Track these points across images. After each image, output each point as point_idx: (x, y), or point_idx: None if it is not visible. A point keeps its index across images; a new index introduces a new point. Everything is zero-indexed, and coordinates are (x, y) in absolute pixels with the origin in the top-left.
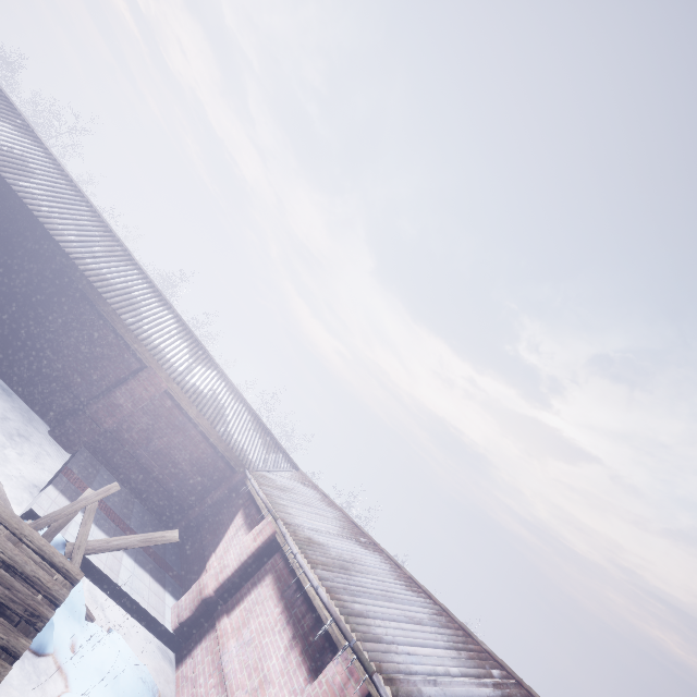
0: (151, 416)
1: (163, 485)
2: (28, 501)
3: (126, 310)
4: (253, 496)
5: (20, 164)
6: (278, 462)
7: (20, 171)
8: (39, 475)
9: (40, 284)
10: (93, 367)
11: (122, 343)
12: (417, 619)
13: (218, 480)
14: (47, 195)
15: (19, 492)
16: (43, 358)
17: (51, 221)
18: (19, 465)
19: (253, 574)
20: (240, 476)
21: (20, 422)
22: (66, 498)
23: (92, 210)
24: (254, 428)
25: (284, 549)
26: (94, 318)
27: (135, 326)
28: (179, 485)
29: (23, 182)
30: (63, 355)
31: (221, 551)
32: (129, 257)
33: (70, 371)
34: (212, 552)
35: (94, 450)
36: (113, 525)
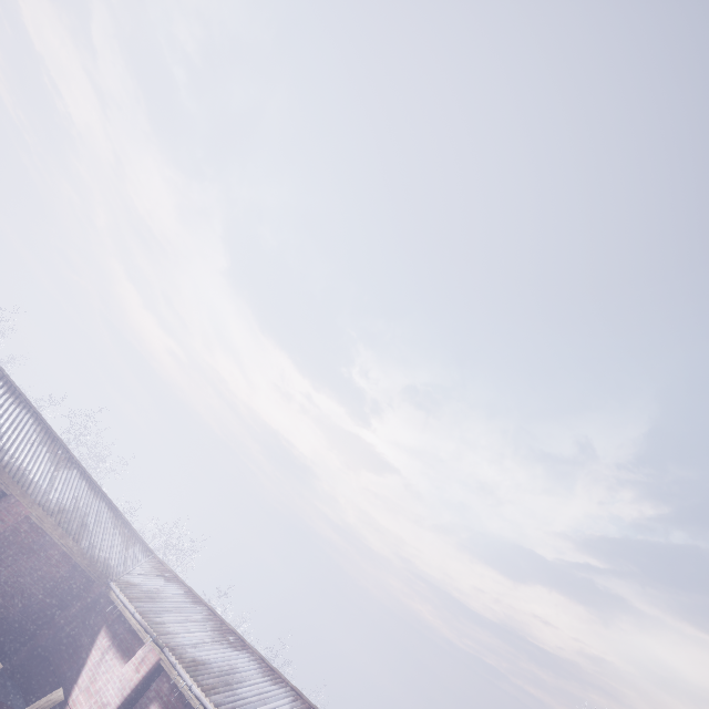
0: (0, 545)
1: (5, 617)
2: None
3: None
4: (117, 609)
5: None
6: (136, 555)
7: None
8: None
9: None
10: None
11: None
12: None
13: (73, 596)
14: None
15: None
16: None
17: None
18: None
19: (135, 704)
20: (101, 588)
21: None
22: None
23: None
24: (114, 525)
25: (173, 678)
26: None
27: None
28: (24, 612)
29: None
30: None
31: (86, 681)
32: None
33: None
34: (74, 684)
35: None
36: None
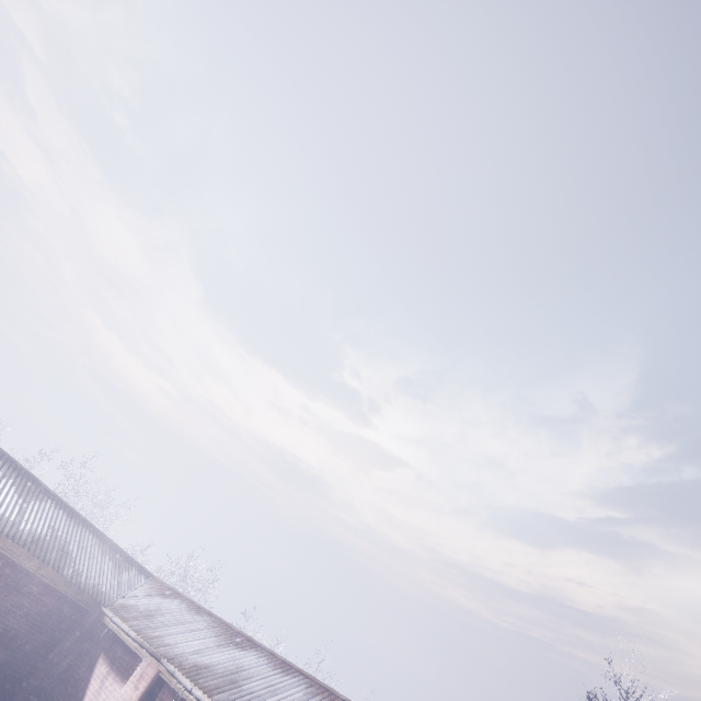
0: None
1: None
2: None
3: None
4: (114, 633)
5: None
6: (131, 579)
7: None
8: None
9: None
10: None
11: None
12: (297, 700)
13: (65, 629)
14: None
15: None
16: None
17: None
18: None
19: None
20: (94, 616)
21: None
22: None
23: None
24: (101, 551)
25: (174, 687)
26: None
27: None
28: (12, 654)
29: None
30: None
31: None
32: None
33: None
34: None
35: None
36: None
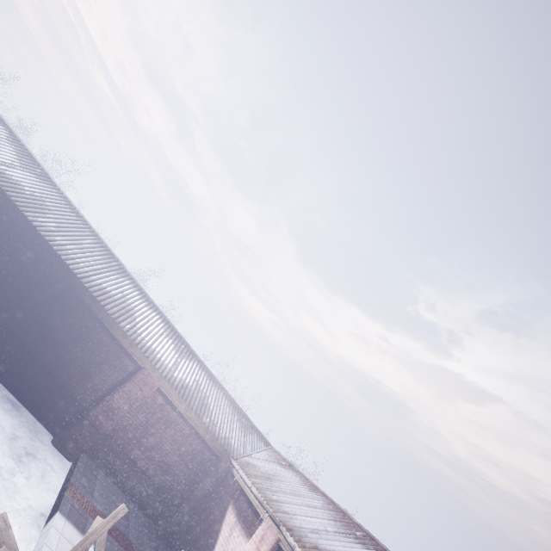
0: (145, 414)
1: (156, 482)
2: (35, 535)
3: (124, 318)
4: (240, 486)
5: (39, 204)
6: (254, 443)
7: (39, 209)
8: (44, 496)
9: (51, 302)
10: (93, 373)
11: (119, 348)
12: None
13: (205, 471)
14: (59, 226)
15: (25, 525)
16: (49, 369)
17: (63, 248)
18: (25, 488)
19: None
20: (225, 465)
21: (27, 437)
22: (72, 524)
23: (93, 234)
24: (231, 412)
25: None
26: (95, 328)
27: (131, 331)
28: (169, 480)
29: (41, 218)
30: (68, 364)
31: None
32: (123, 270)
33: (73, 379)
34: None
35: (92, 454)
36: (115, 543)
